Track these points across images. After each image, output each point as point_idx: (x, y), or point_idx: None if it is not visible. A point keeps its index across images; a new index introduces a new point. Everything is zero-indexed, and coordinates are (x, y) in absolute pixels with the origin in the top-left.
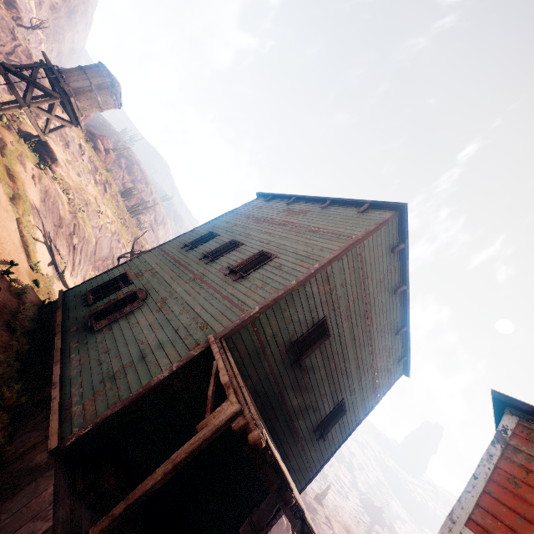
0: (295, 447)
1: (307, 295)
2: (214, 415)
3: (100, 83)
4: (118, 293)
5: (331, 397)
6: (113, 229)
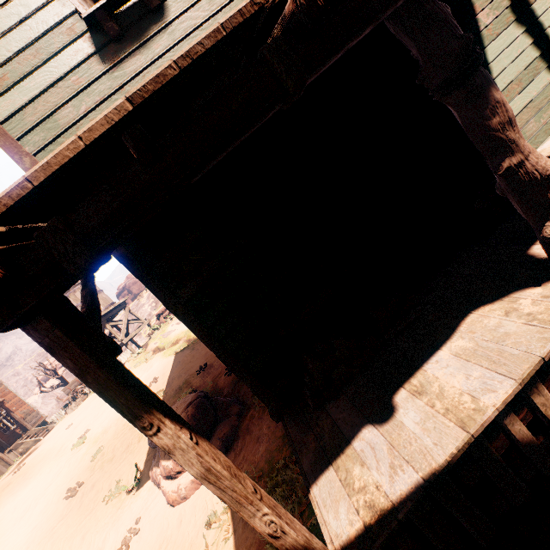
0: None
1: None
2: None
3: (72, 301)
4: None
5: None
6: None
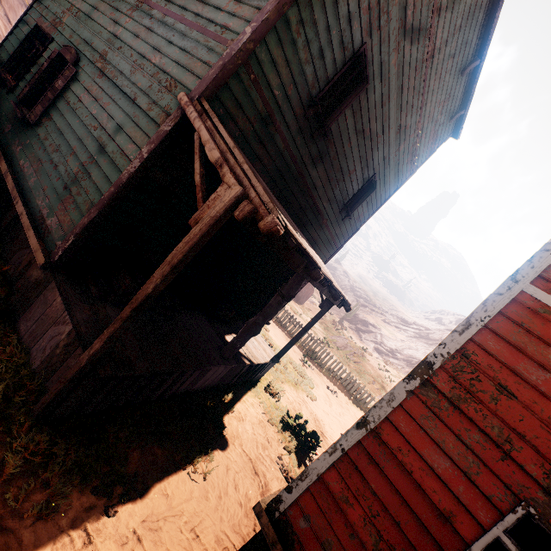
0: (320, 229)
1: None
2: (208, 205)
3: None
4: (40, 62)
5: (361, 174)
6: None
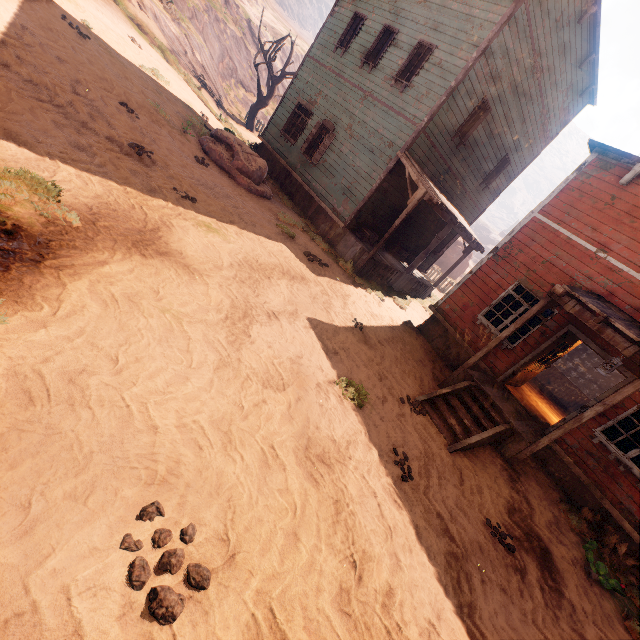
0: (464, 199)
1: (466, 89)
2: (414, 197)
3: None
4: (308, 128)
5: (494, 157)
6: (203, 5)
